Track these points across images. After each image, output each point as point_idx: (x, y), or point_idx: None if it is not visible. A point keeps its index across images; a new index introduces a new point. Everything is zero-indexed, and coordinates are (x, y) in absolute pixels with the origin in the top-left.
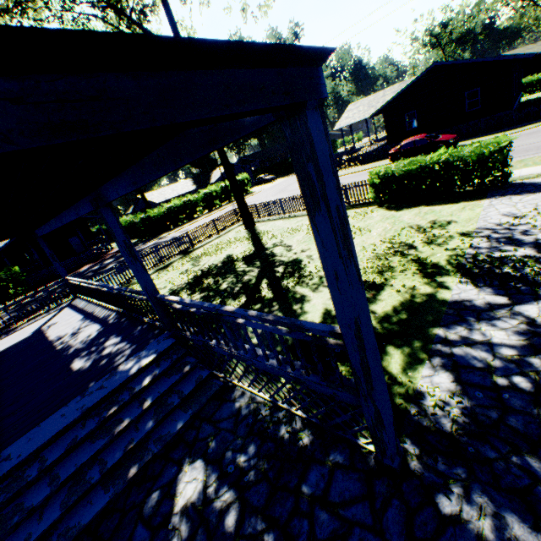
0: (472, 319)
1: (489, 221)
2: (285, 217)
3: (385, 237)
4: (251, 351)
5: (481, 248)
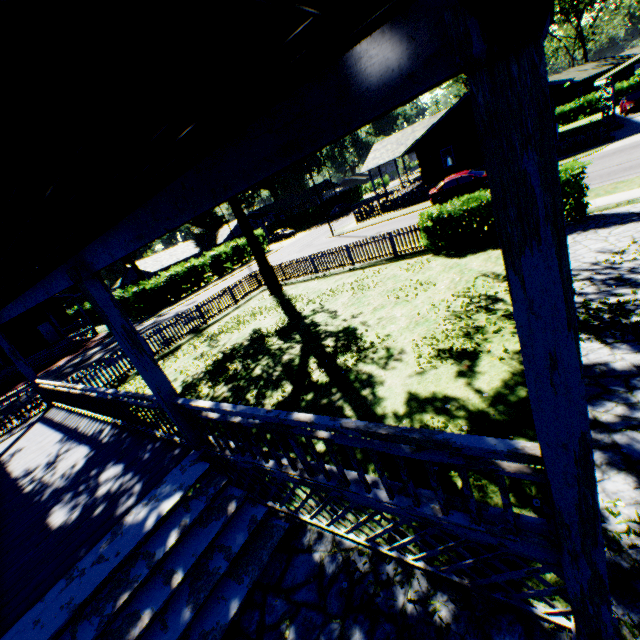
0: (622, 390)
1: (583, 261)
2: (319, 277)
3: (457, 291)
4: (335, 474)
5: (588, 294)
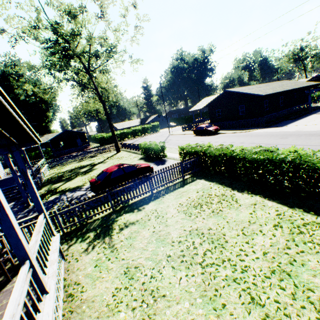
0: (74, 191)
1: None
2: (129, 151)
3: None
4: None
5: None
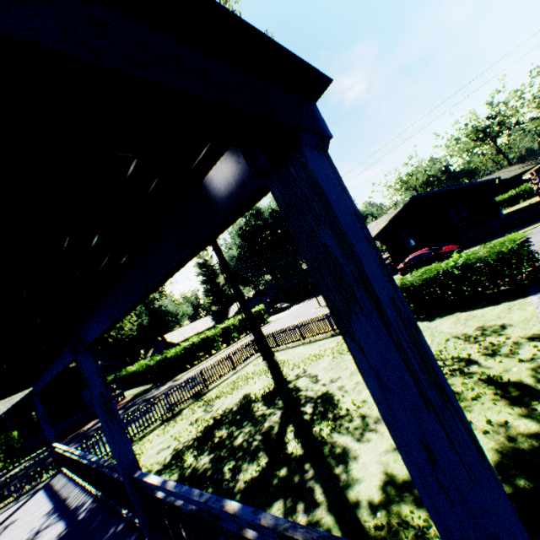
0: None
1: None
2: (305, 342)
3: None
4: None
5: None
